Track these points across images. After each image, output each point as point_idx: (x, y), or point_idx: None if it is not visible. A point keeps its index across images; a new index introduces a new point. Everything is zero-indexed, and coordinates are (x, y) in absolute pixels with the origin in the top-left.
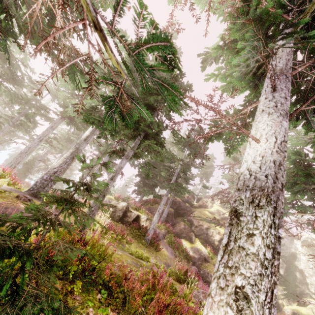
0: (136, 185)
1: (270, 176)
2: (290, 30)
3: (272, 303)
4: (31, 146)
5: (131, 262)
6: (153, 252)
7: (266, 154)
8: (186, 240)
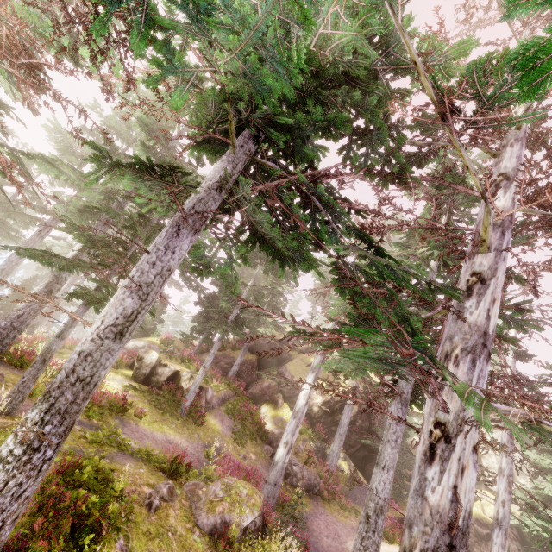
0: (195, 320)
1: (64, 371)
2: (242, 142)
3: (2, 493)
4: (6, 267)
5: (70, 448)
6: (191, 427)
7: (79, 343)
8: (269, 405)
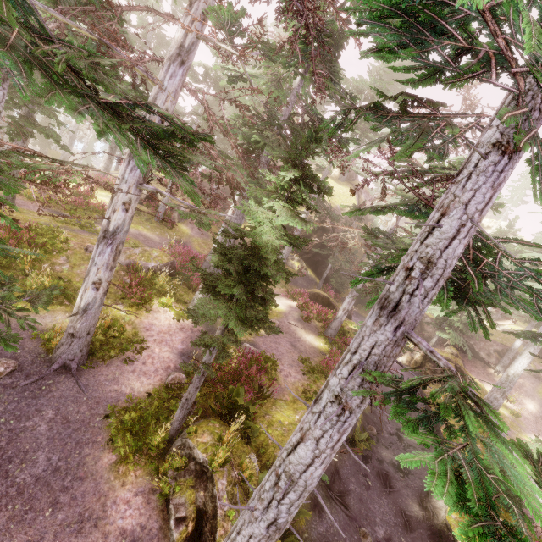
0: None
1: None
2: None
3: None
4: None
5: (44, 223)
6: (163, 230)
7: None
8: None
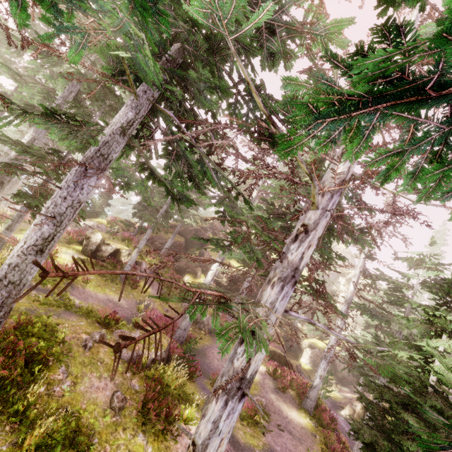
0: (135, 208)
1: None
2: (146, 88)
3: None
4: None
5: (25, 309)
6: (127, 290)
7: (8, 257)
8: (190, 276)
